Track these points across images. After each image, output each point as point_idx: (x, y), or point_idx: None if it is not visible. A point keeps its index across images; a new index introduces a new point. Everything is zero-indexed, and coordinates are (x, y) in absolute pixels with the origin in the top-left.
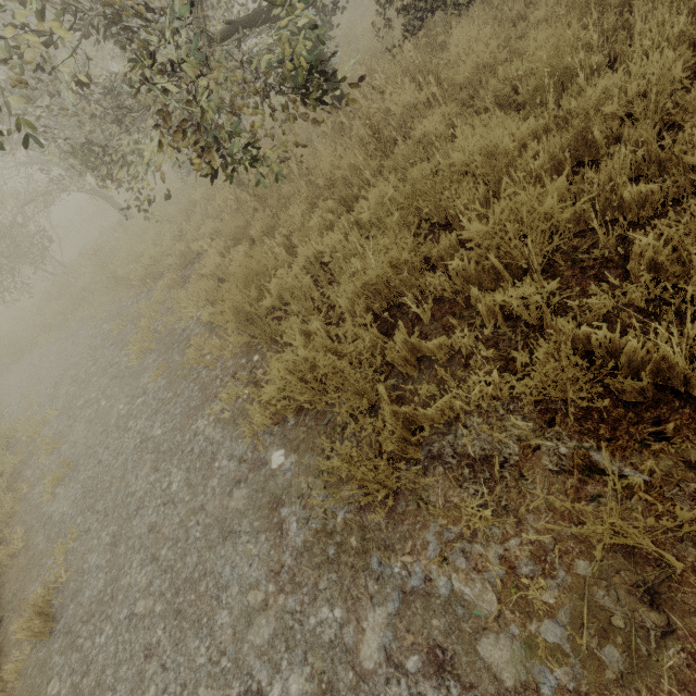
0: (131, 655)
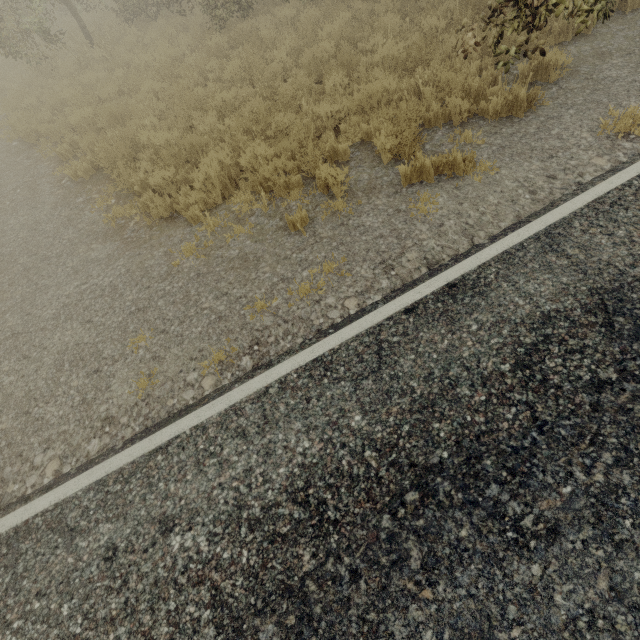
0: None
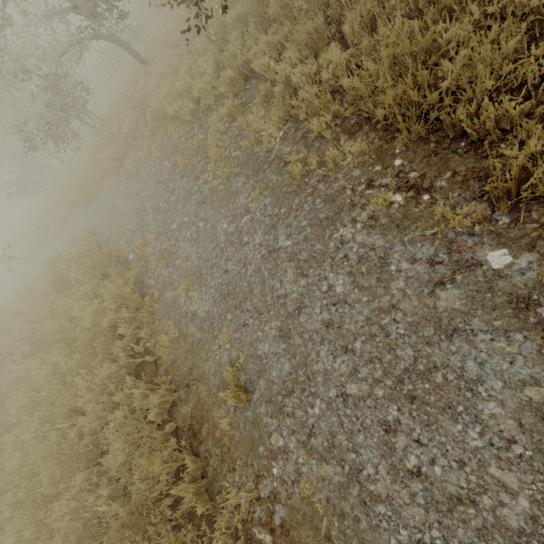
0: (363, 427)
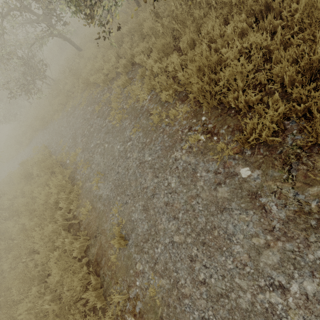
0: (180, 259)
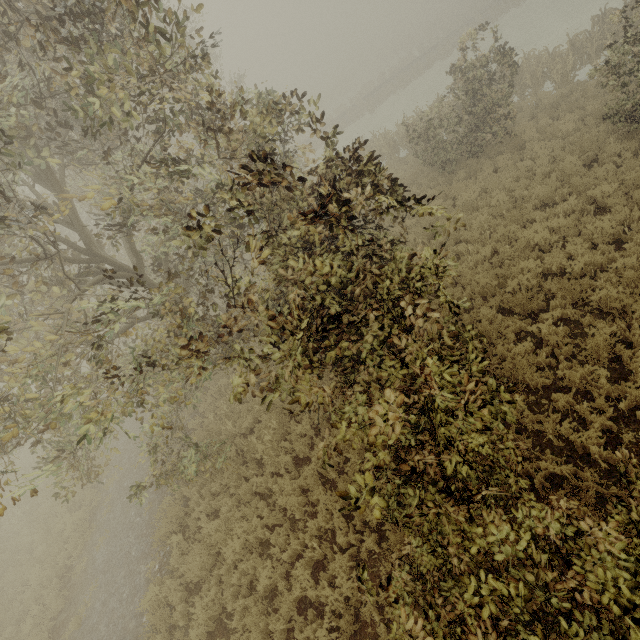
0: None
